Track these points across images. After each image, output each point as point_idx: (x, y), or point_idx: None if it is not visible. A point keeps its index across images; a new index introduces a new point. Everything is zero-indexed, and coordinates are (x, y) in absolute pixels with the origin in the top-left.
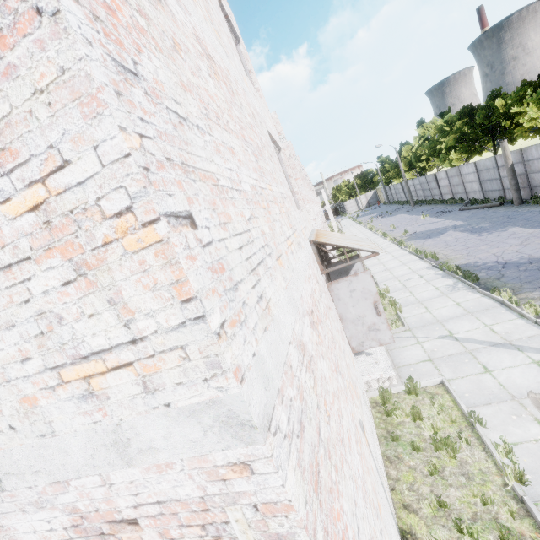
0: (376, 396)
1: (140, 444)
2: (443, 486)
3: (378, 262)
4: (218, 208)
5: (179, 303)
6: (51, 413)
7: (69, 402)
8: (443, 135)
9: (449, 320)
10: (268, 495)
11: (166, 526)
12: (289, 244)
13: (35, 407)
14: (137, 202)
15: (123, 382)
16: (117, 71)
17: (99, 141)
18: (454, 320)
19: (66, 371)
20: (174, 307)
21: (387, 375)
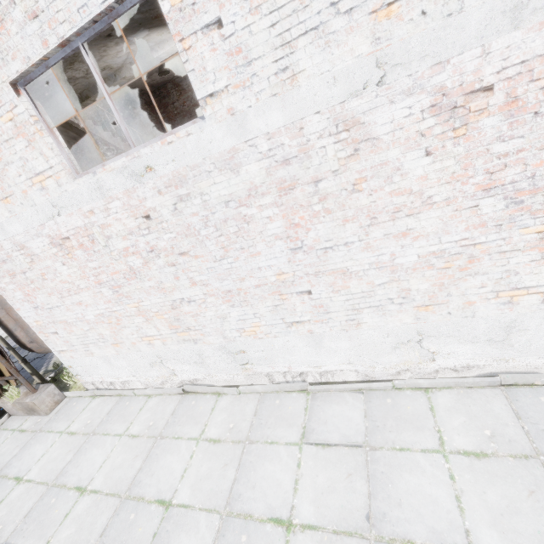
0: None
1: (537, 3)
2: None
3: None
4: None
5: None
6: None
7: None
8: None
9: None
10: None
11: (516, 86)
12: None
13: None
14: None
15: None
16: None
17: None
18: None
19: None
20: None
21: None
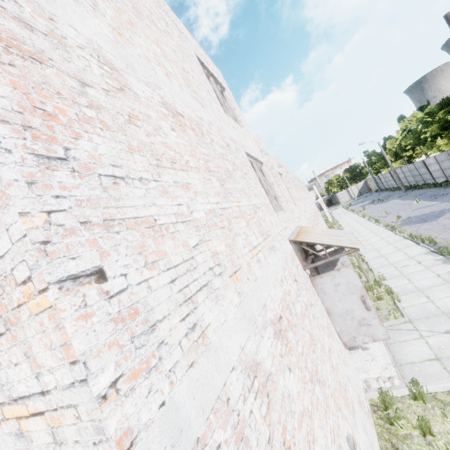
0: (377, 397)
1: None
2: None
3: (372, 249)
4: (148, 249)
5: (68, 364)
6: (0, 444)
7: (9, 437)
8: (425, 125)
9: None
10: None
11: None
12: (256, 253)
13: None
14: (34, 272)
15: (40, 429)
16: (38, 163)
17: (9, 225)
18: None
19: (6, 409)
20: (65, 367)
21: (387, 374)
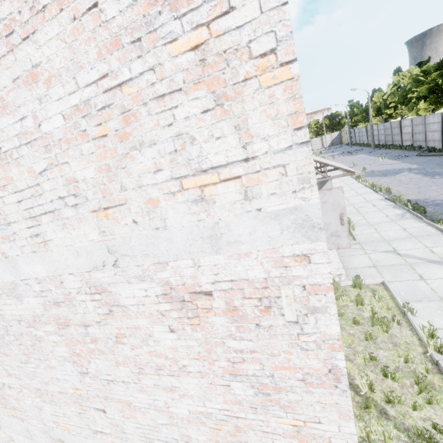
0: None
1: (229, 238)
2: (374, 348)
3: None
4: None
5: (291, 130)
6: (167, 212)
7: (183, 205)
8: (417, 84)
9: (394, 240)
10: (316, 279)
11: (232, 298)
12: None
13: (156, 207)
14: (282, 44)
15: (229, 191)
16: None
17: None
18: (399, 240)
19: (187, 181)
20: (286, 133)
21: (338, 272)
